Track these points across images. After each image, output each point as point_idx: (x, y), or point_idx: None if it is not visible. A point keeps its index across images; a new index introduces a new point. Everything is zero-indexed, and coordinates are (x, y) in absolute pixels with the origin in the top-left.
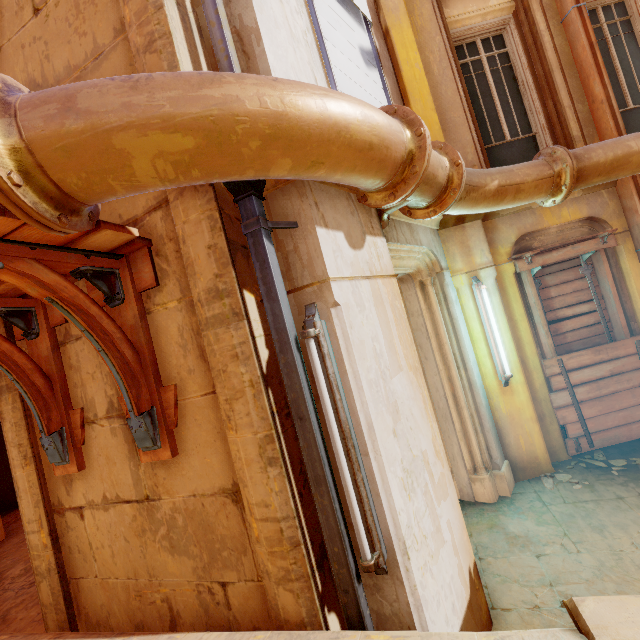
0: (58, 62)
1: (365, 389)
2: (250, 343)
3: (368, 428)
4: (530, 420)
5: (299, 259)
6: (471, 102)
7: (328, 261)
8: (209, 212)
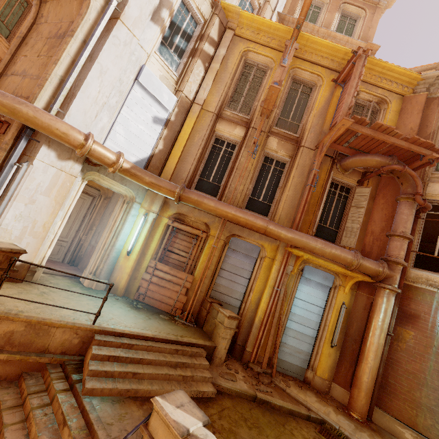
0: (32, 71)
1: (23, 187)
2: (3, 157)
3: (16, 195)
4: (126, 273)
5: (35, 150)
6: (208, 160)
7: (40, 155)
8: (19, 126)
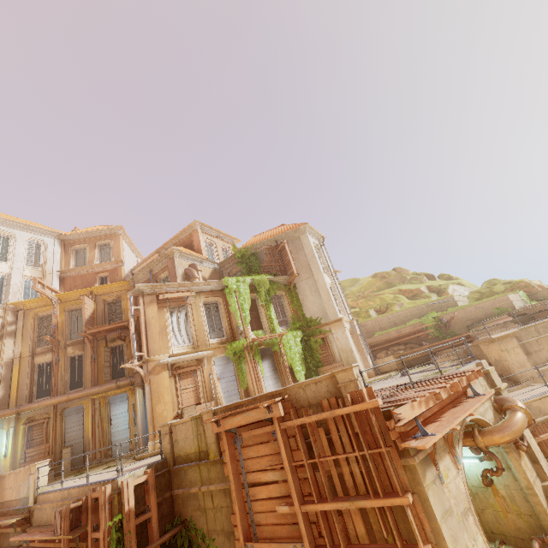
0: None
1: None
2: None
3: None
4: (8, 467)
5: None
6: (39, 379)
7: None
8: None
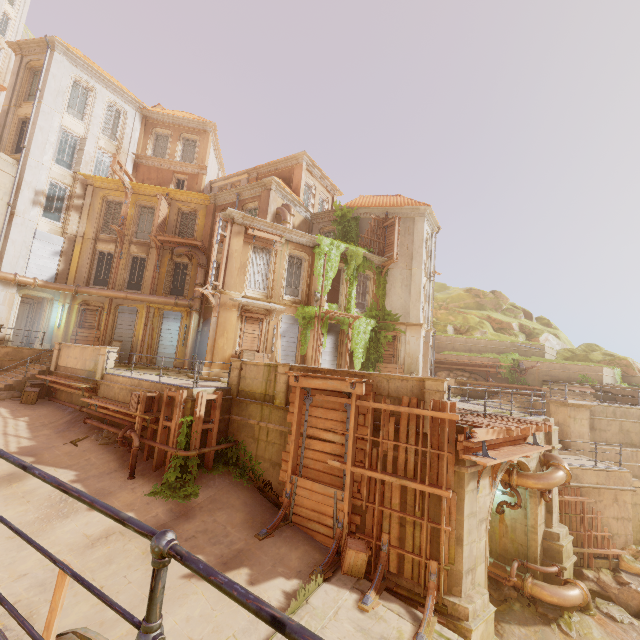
0: None
1: None
2: None
3: None
4: (61, 338)
5: None
6: (98, 266)
7: None
8: None
